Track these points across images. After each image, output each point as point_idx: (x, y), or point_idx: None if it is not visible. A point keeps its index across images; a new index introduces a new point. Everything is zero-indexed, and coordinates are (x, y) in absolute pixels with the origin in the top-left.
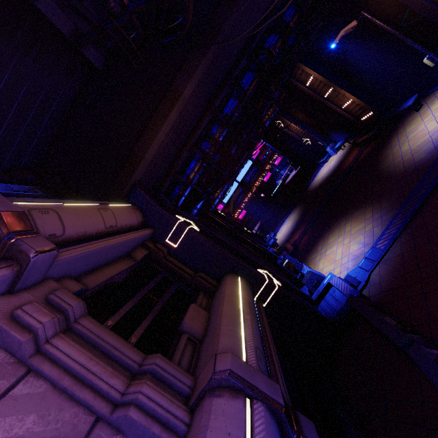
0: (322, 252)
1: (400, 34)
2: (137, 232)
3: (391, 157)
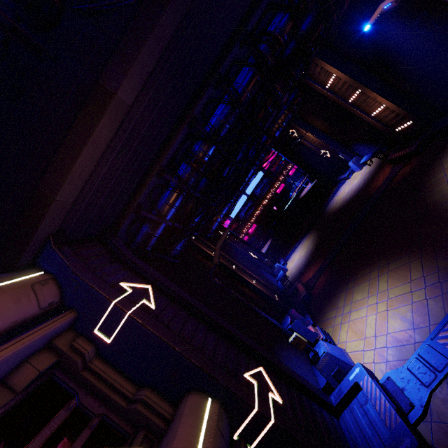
0: (345, 312)
1: None
2: (16, 341)
3: (445, 185)
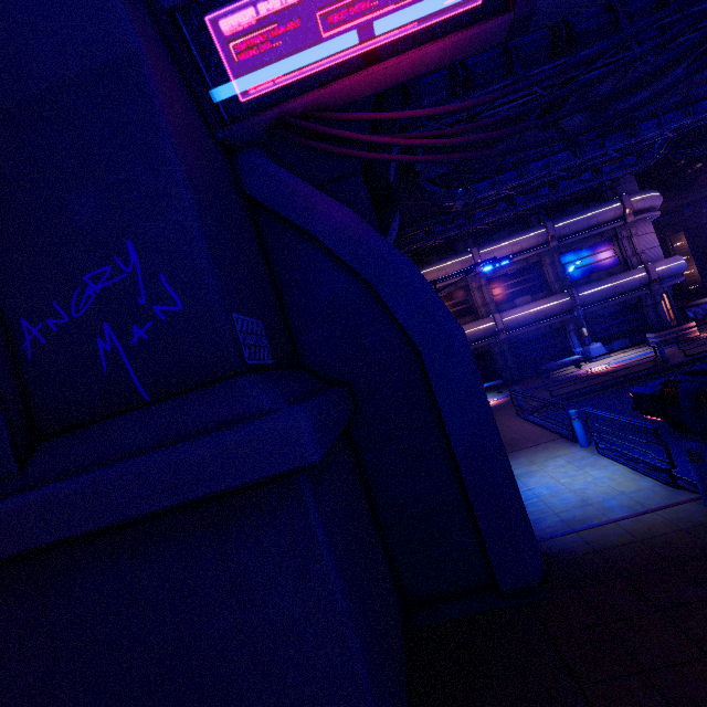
0: None
1: None
2: None
3: (696, 302)
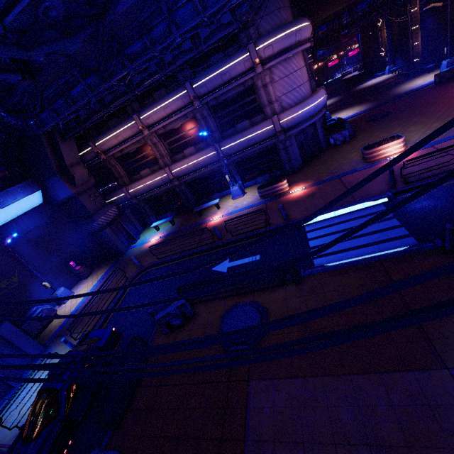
0: (337, 114)
1: (449, 27)
2: None
3: (398, 88)
